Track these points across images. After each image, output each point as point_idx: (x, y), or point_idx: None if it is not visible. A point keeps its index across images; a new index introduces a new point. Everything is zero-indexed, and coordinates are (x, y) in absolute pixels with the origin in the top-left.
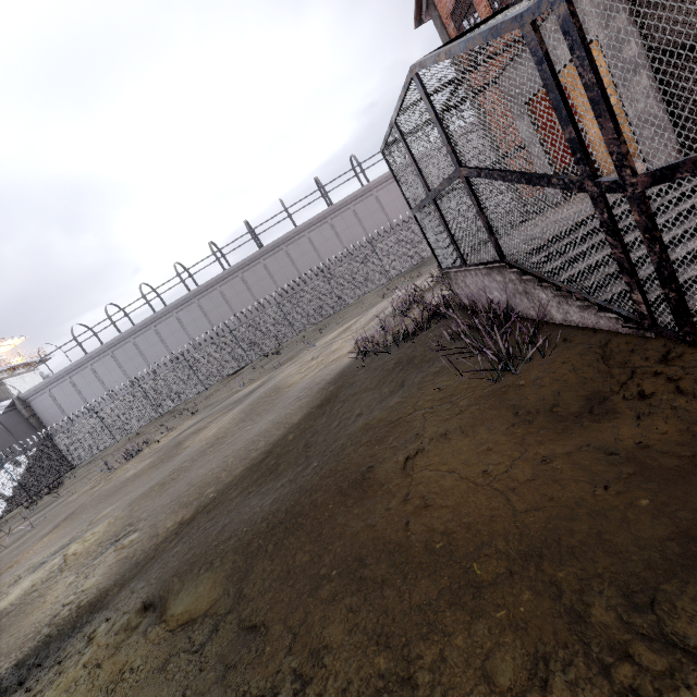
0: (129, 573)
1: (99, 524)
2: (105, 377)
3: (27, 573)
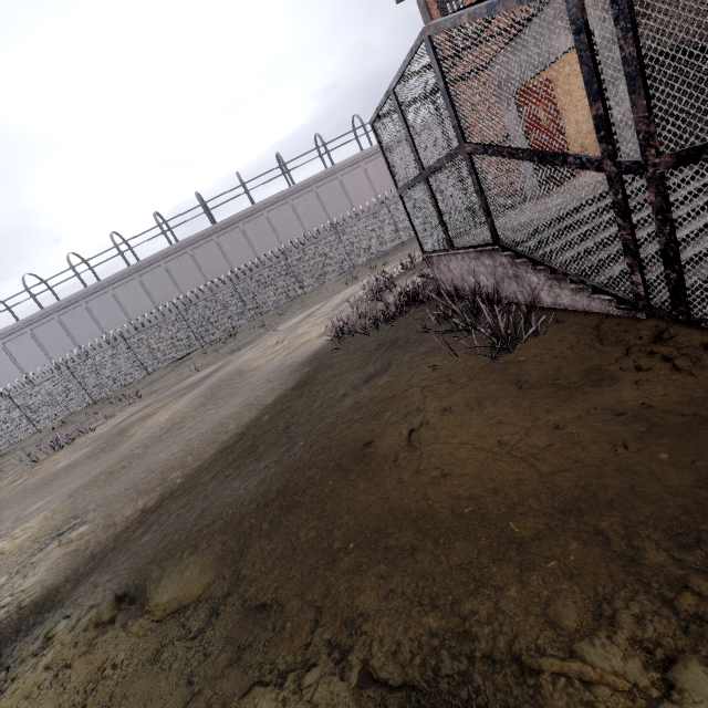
0: (83, 567)
1: (31, 519)
2: (21, 358)
3: None
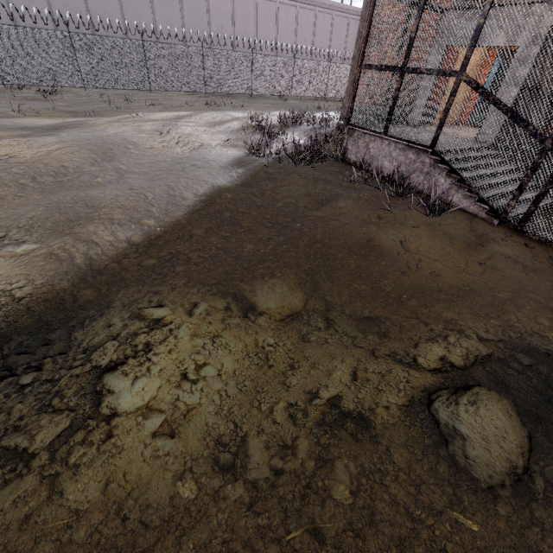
0: (90, 277)
1: None
2: None
3: None
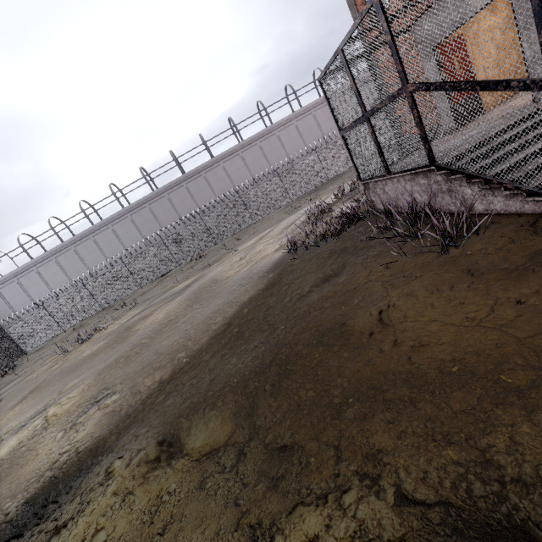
0: (122, 423)
1: (72, 391)
2: (49, 279)
3: (9, 434)
